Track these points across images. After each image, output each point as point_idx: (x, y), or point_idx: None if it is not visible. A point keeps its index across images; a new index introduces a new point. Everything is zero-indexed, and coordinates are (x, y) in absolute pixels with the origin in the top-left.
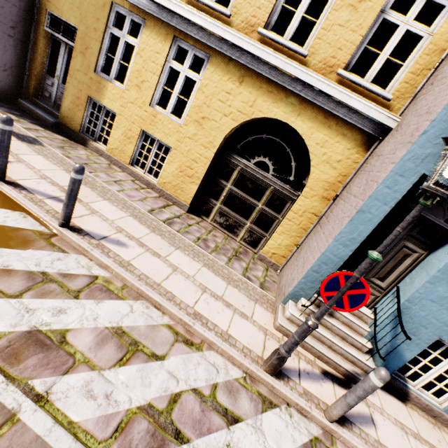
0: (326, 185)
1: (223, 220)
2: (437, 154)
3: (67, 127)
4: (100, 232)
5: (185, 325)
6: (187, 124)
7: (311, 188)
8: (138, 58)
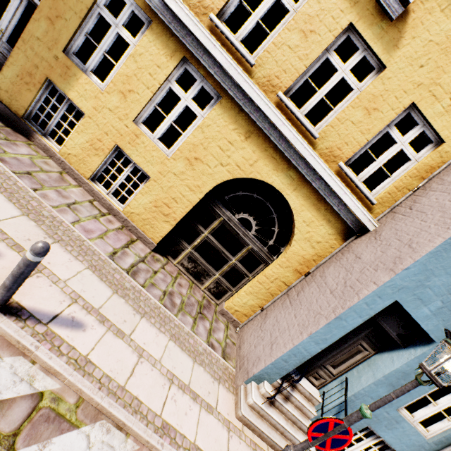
0: (302, 260)
1: (191, 265)
2: (410, 288)
3: (3, 105)
4: (48, 308)
5: (151, 447)
6: (176, 159)
7: (288, 259)
8: (131, 61)
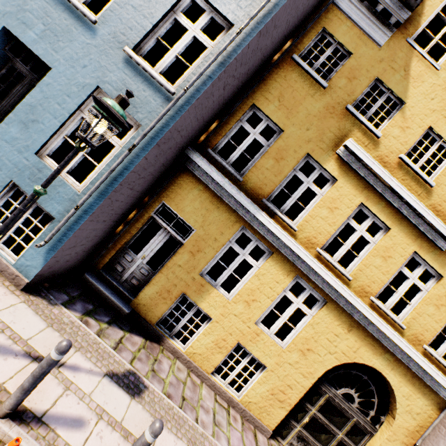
0: (406, 431)
1: (301, 445)
2: None
3: (140, 316)
4: None
5: None
6: (291, 351)
7: (394, 432)
8: (255, 279)
